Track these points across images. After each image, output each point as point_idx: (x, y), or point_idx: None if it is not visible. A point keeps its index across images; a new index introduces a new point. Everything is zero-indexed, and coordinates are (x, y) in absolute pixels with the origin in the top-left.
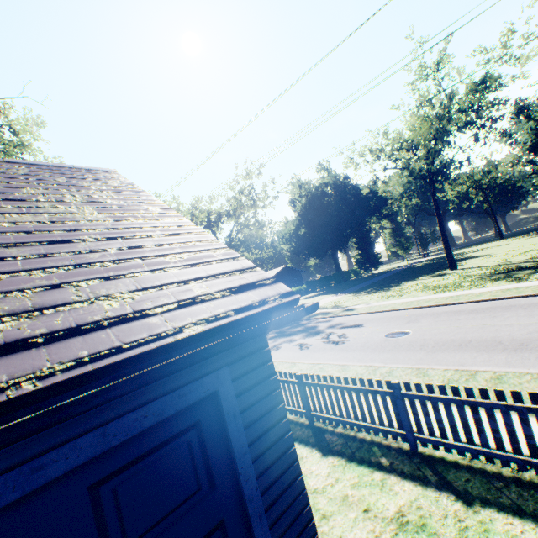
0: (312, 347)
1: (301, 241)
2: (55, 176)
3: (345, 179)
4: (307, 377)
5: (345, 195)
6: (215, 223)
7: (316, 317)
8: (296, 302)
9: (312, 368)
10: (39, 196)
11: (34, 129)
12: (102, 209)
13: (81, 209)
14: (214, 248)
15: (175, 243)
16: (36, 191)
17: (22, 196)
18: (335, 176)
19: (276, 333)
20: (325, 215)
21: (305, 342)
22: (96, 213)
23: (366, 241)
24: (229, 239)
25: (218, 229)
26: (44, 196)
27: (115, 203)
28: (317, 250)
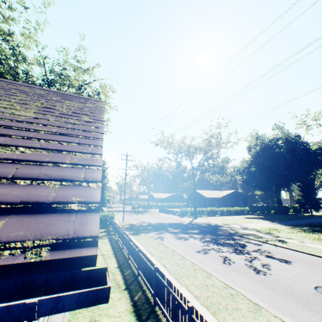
0: (233, 265)
1: (250, 175)
2: (57, 97)
3: (296, 137)
4: (196, 314)
5: (294, 148)
6: (192, 153)
7: (248, 236)
8: (87, 261)
9: (223, 290)
10: (16, 100)
11: (106, 92)
12: (43, 111)
13: (26, 109)
14: (83, 152)
15: (49, 139)
16: (22, 98)
17: (4, 98)
18: (288, 133)
19: (211, 238)
20: (274, 160)
21: (229, 257)
22: (32, 112)
23: (309, 186)
24: (198, 165)
25: (191, 157)
26: (20, 100)
27: (64, 111)
28: (262, 185)
